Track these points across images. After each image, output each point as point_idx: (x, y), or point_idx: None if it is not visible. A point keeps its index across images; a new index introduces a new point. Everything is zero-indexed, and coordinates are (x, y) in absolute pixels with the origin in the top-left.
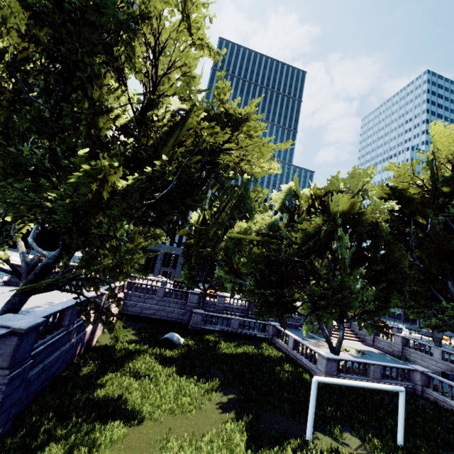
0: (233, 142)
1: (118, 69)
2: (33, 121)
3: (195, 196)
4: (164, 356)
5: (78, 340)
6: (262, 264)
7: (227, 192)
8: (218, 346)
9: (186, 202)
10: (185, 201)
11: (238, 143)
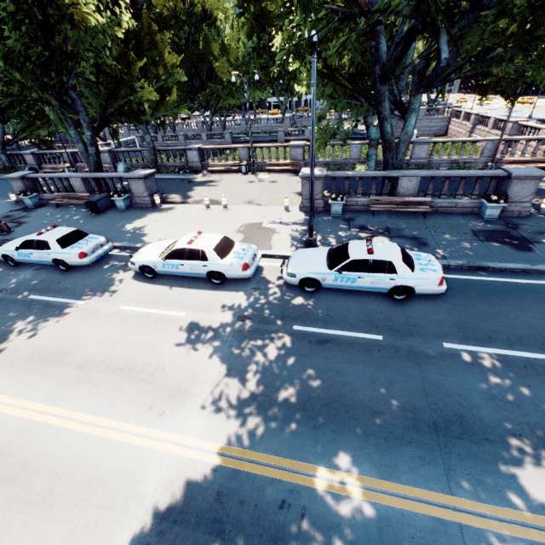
0: None
1: None
2: None
3: None
4: None
5: None
6: None
7: None
8: None
9: None
10: None
11: None
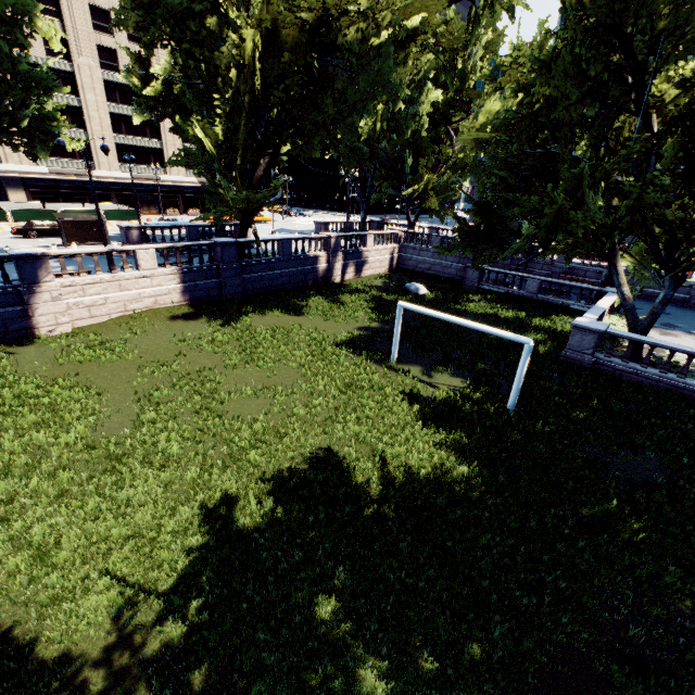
0: (305, 10)
1: (212, 3)
2: (198, 99)
3: (320, 106)
4: (381, 298)
5: (304, 271)
6: (496, 176)
7: (357, 80)
8: (459, 302)
9: (312, 119)
10: (311, 117)
11: (313, 6)
